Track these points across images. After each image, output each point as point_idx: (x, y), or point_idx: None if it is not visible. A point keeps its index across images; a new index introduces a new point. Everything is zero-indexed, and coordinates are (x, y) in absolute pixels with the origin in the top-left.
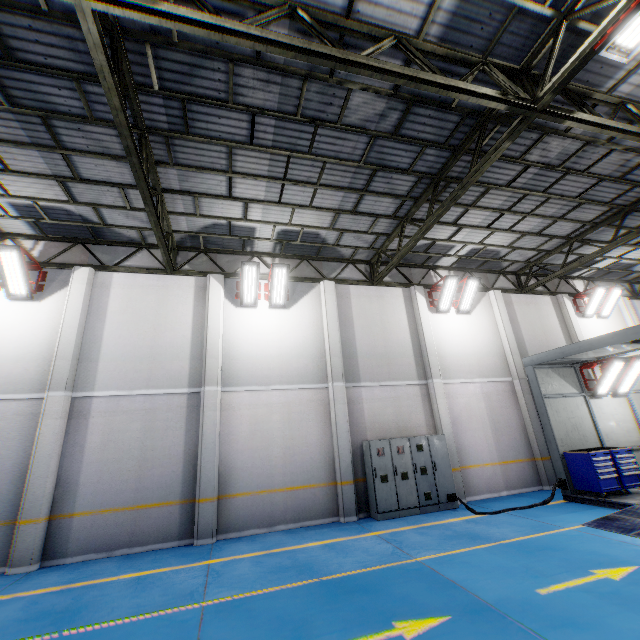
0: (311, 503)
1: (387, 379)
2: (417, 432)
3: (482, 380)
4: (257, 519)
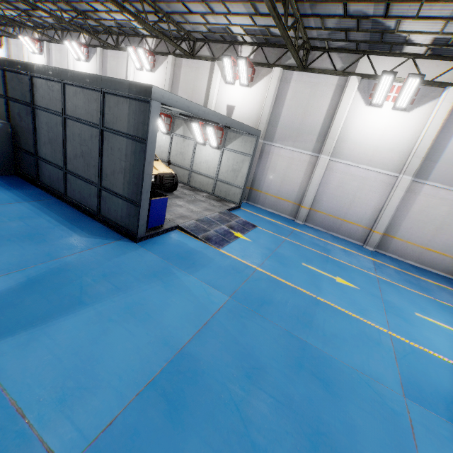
0: None
1: None
2: None
3: None
4: None
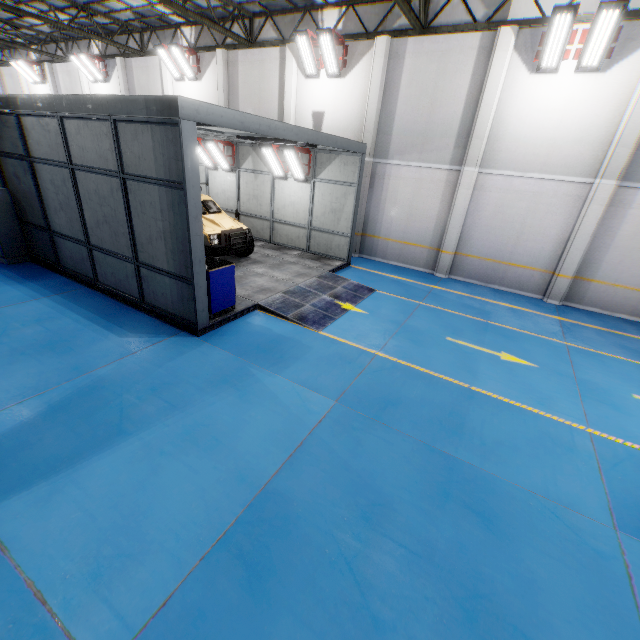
0: None
1: None
2: None
3: None
4: None
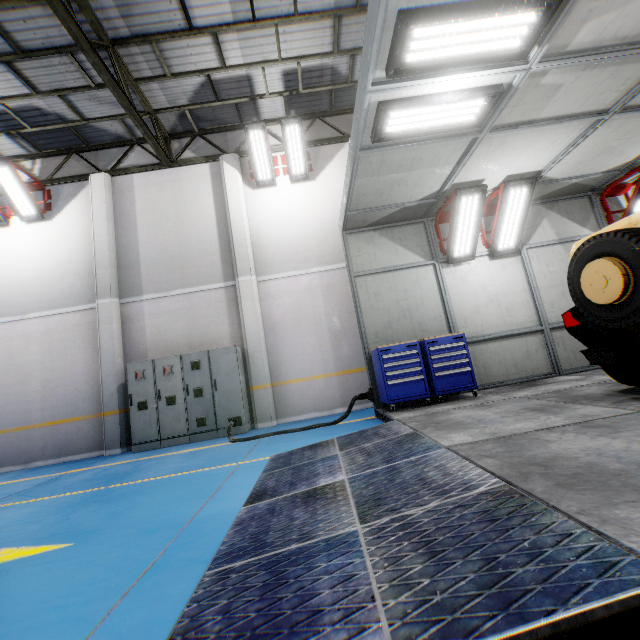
0: (75, 437)
1: (179, 286)
2: (217, 347)
3: (323, 269)
4: (13, 457)
